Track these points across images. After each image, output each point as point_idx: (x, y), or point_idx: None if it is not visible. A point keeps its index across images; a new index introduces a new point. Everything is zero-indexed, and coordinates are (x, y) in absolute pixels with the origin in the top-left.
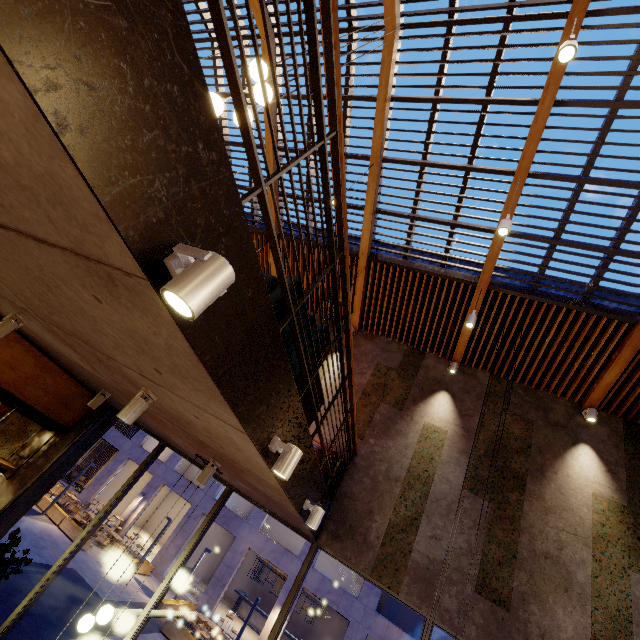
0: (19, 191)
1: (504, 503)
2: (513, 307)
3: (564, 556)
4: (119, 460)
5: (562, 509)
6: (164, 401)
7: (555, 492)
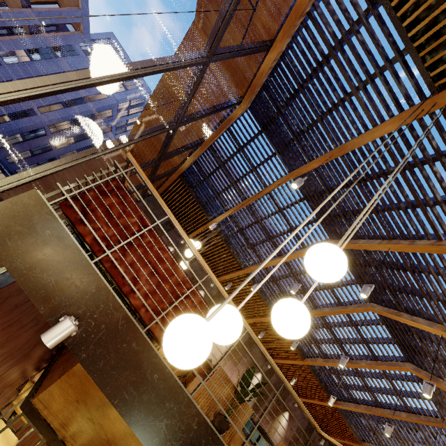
0: None
1: None
2: None
3: None
4: None
5: None
6: None
7: None
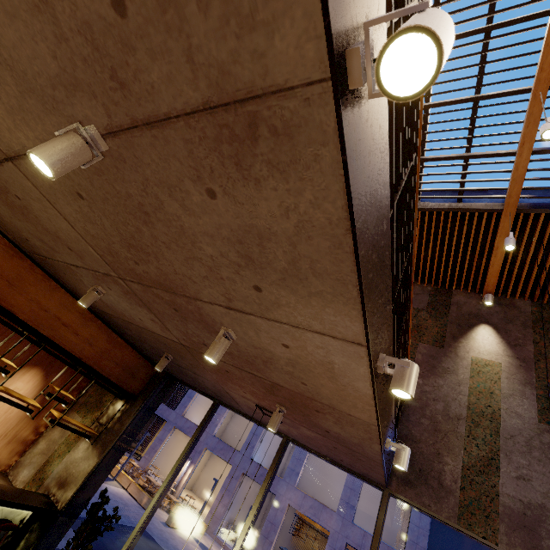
0: (156, 22)
1: None
2: (549, 226)
3: None
4: (167, 429)
5: None
6: (244, 338)
7: None
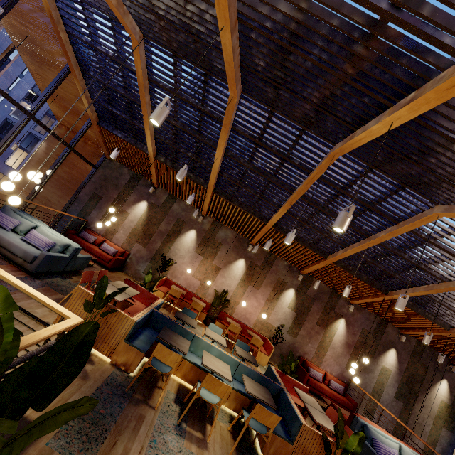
0: None
1: (408, 403)
2: None
3: (423, 423)
4: None
5: (428, 406)
6: None
7: (428, 399)
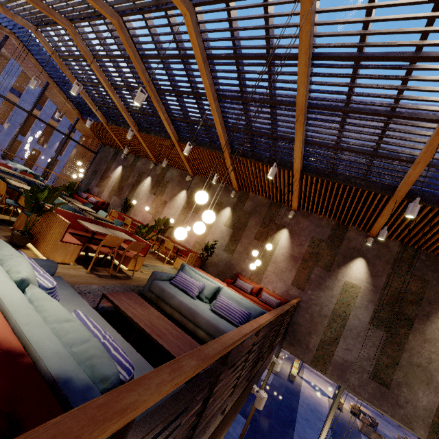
0: None
1: (395, 334)
2: (424, 211)
3: (431, 367)
4: None
5: (437, 341)
6: None
7: (434, 330)
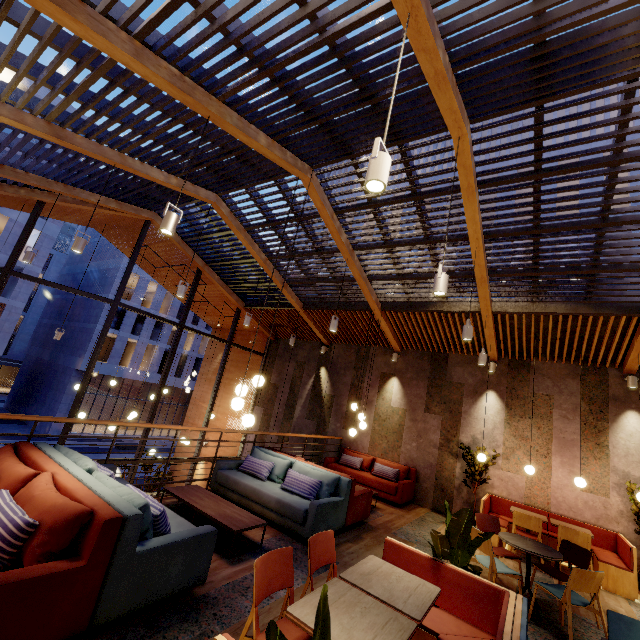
0: None
1: None
2: None
3: None
4: None
5: None
6: None
7: None
